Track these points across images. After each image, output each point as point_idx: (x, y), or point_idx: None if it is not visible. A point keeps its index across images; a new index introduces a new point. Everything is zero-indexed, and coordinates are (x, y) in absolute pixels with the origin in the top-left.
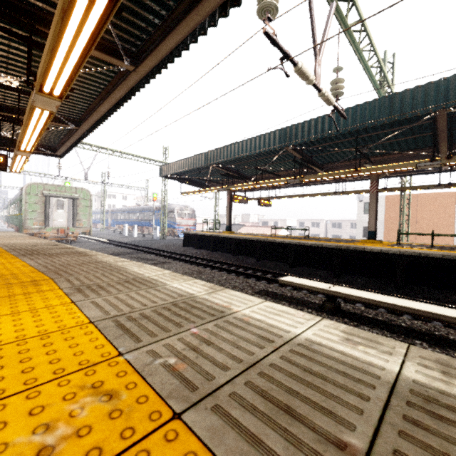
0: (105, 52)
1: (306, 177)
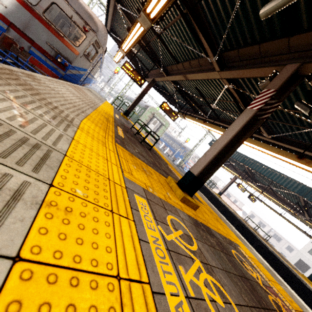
0: (265, 129)
1: (298, 216)
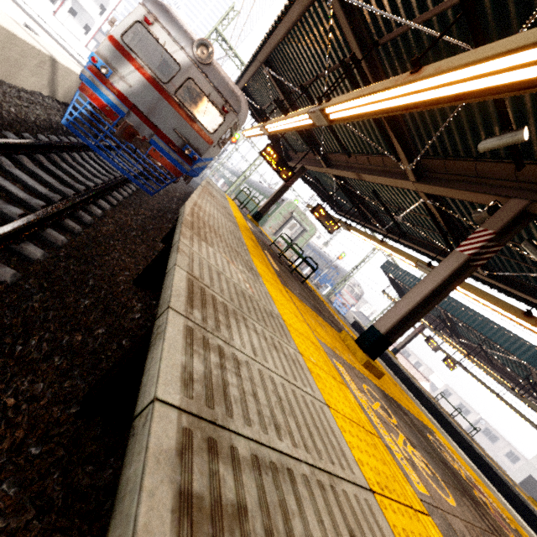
0: None
1: (526, 399)
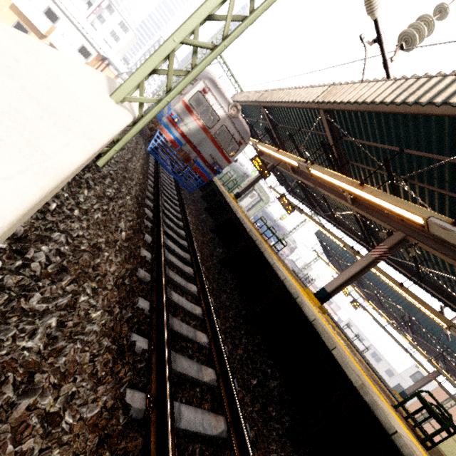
0: None
1: (400, 331)
